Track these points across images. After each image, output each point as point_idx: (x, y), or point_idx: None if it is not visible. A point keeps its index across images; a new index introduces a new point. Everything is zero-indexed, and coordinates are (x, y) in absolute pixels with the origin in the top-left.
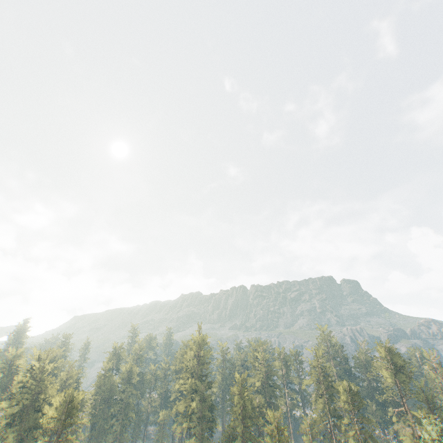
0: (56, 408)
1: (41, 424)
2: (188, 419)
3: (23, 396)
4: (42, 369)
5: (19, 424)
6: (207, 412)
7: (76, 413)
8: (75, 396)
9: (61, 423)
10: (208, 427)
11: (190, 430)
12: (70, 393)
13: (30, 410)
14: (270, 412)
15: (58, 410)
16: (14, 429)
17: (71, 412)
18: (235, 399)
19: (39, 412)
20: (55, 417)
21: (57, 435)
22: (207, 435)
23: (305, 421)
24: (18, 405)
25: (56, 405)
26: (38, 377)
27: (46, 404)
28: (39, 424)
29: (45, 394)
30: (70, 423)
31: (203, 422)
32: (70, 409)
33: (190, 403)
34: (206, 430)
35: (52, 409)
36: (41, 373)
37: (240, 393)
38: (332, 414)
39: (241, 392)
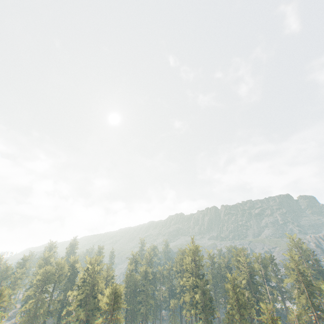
0: (107, 296)
1: (98, 306)
2: (194, 307)
3: (85, 288)
4: (94, 270)
5: (85, 306)
6: (208, 302)
7: (120, 300)
8: (118, 289)
9: (112, 306)
10: (210, 314)
11: (197, 315)
12: (115, 286)
13: (90, 297)
14: (263, 305)
15: (109, 297)
16: (83, 309)
17: (117, 299)
18: (230, 293)
19: (96, 298)
20: (107, 302)
21: (111, 314)
22: (210, 320)
23: (291, 312)
24: (82, 293)
25: (107, 294)
26: (92, 275)
27: (98, 293)
28: (97, 306)
29: (97, 286)
30: (117, 307)
31: (206, 310)
32: (116, 297)
33: (194, 295)
34: (209, 316)
35: (105, 297)
36: (93, 272)
37: (233, 289)
38: (315, 308)
39: (233, 288)
